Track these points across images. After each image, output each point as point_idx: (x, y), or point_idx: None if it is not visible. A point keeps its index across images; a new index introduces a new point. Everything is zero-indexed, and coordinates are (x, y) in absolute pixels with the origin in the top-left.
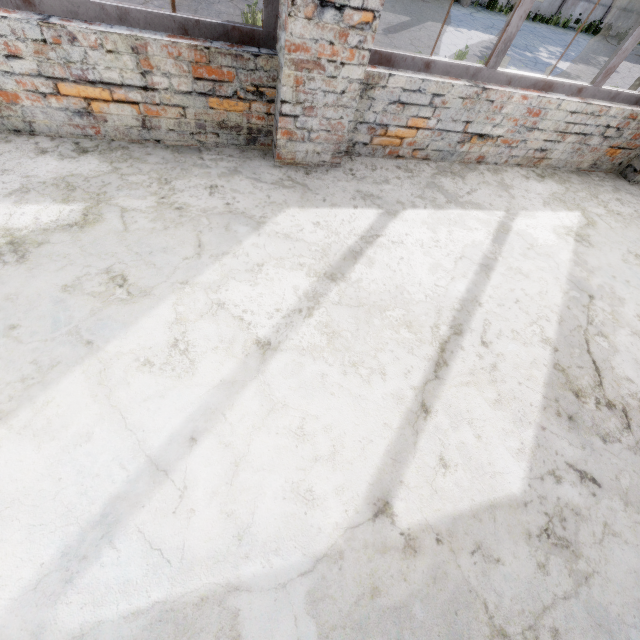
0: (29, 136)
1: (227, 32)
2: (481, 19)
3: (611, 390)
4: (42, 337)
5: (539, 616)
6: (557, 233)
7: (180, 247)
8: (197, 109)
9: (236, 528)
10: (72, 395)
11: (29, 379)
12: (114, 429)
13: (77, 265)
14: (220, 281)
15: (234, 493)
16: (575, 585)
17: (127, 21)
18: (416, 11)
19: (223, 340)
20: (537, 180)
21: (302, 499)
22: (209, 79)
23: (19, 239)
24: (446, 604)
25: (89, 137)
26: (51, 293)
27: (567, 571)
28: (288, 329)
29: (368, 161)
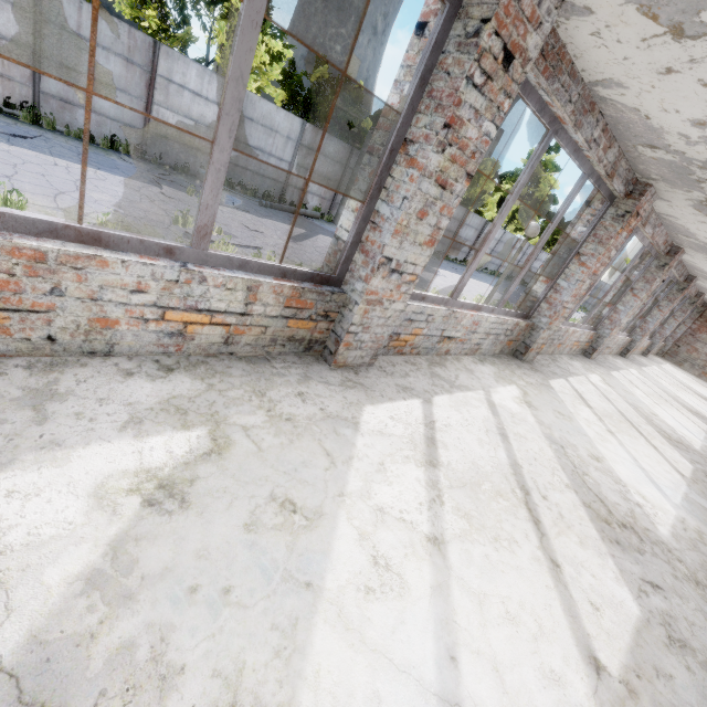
0: (103, 357)
1: (313, 277)
2: None
3: (617, 514)
4: (262, 593)
5: None
6: (516, 402)
7: (315, 458)
8: (276, 328)
9: None
10: (332, 653)
11: (282, 650)
12: (391, 677)
13: (242, 498)
14: (365, 486)
15: (514, 701)
16: None
17: (244, 268)
18: (307, 226)
19: (405, 545)
20: (481, 364)
21: (554, 682)
22: (295, 307)
23: (167, 480)
24: None
25: (167, 354)
26: (238, 537)
27: (699, 665)
28: (438, 520)
29: (386, 358)
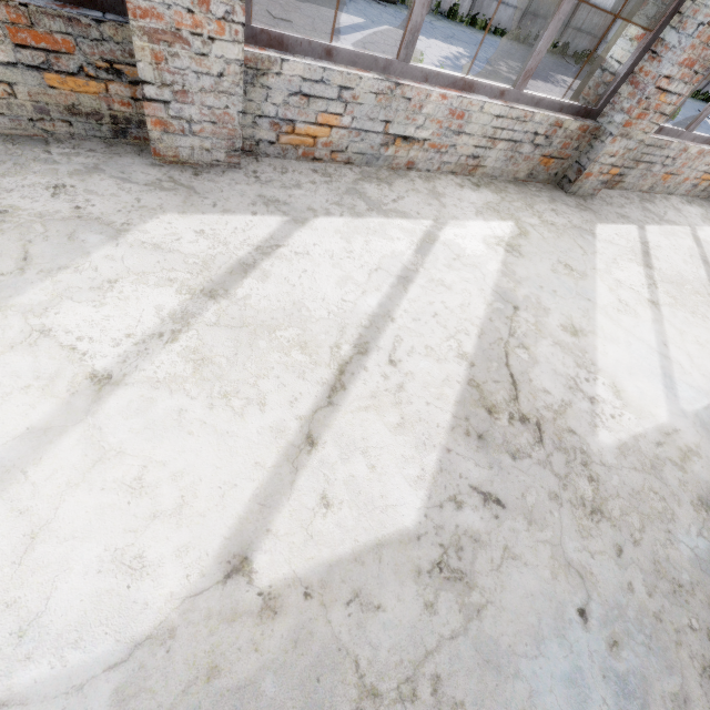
0: None
1: None
2: (441, 28)
3: (527, 403)
4: None
5: (420, 664)
6: (487, 243)
7: None
8: (30, 87)
9: (17, 621)
10: None
11: None
12: None
13: None
14: (49, 302)
15: (23, 575)
16: (465, 621)
17: None
18: (371, 13)
19: (40, 376)
20: (472, 189)
21: (126, 569)
22: (38, 48)
23: None
24: (307, 671)
25: None
26: None
27: (458, 606)
28: (140, 358)
29: (278, 163)
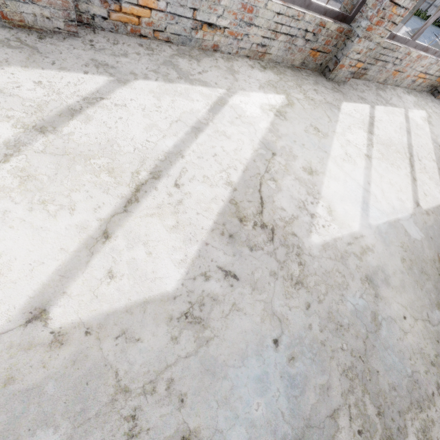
0: None
1: None
2: None
3: (268, 216)
4: None
5: (161, 372)
6: (263, 109)
7: None
8: None
9: None
10: None
11: None
12: None
13: None
14: None
15: None
16: (197, 347)
17: None
18: None
19: None
20: (260, 70)
21: None
22: None
23: None
24: (80, 378)
25: None
26: None
27: (194, 339)
28: None
29: (111, 36)
